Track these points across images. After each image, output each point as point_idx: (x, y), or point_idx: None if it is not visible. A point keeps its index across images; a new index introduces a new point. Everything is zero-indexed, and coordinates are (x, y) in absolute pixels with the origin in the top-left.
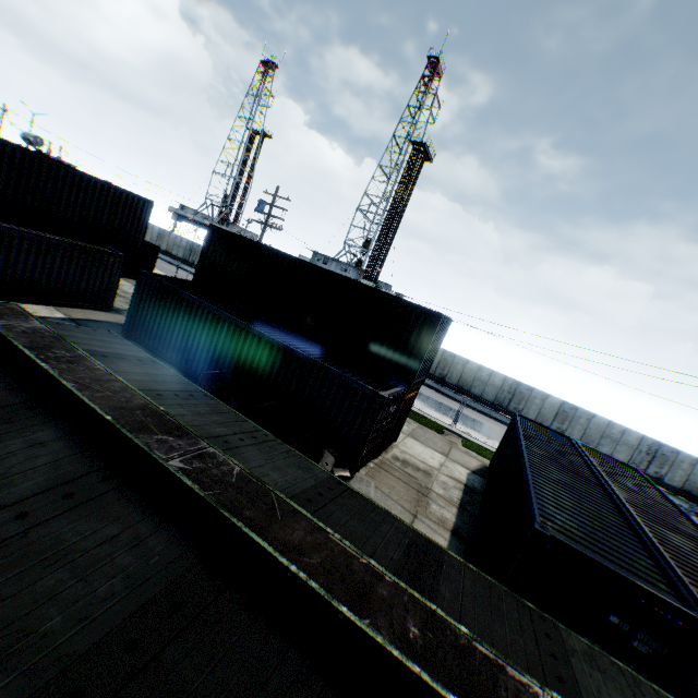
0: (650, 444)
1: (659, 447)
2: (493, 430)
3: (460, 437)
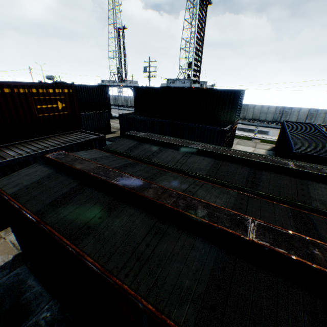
0: None
1: None
2: (274, 133)
3: (259, 139)
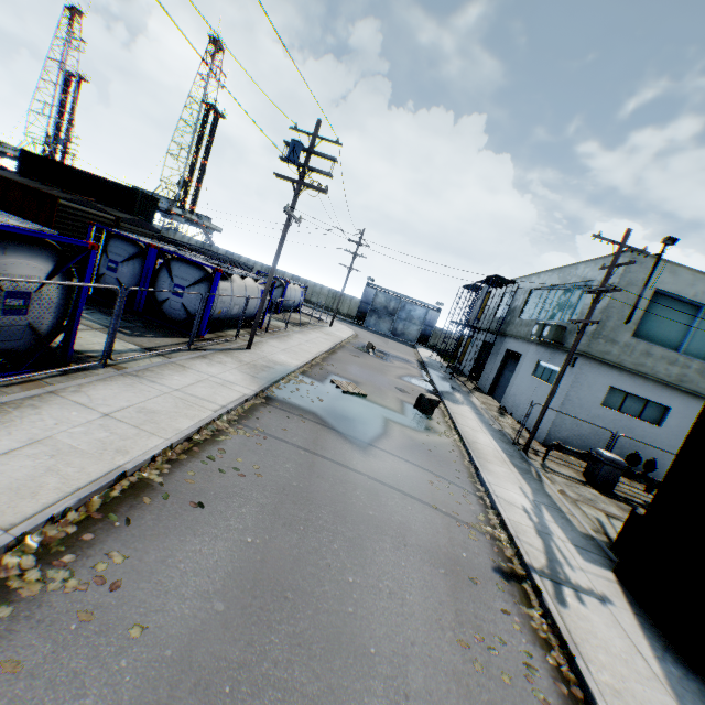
0: (334, 293)
1: (337, 294)
2: None
3: None
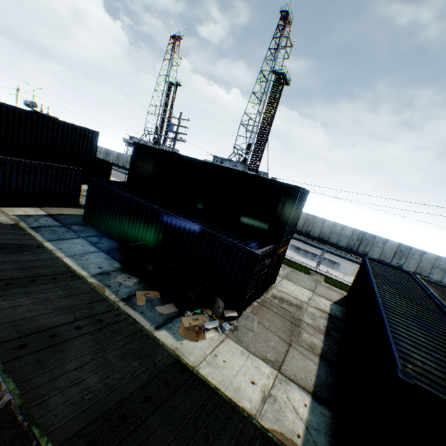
0: None
1: None
2: (347, 268)
3: (323, 276)
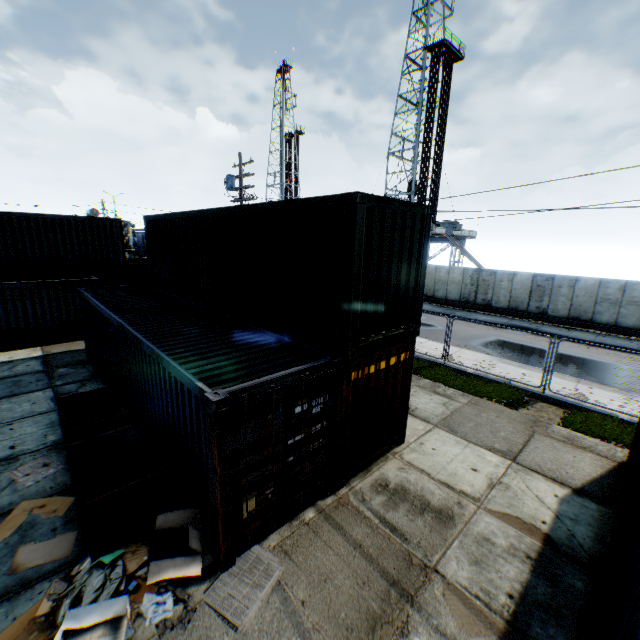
0: None
1: None
2: None
3: (563, 406)
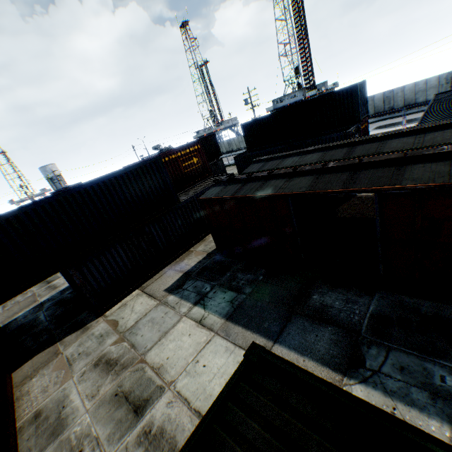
0: None
1: None
2: None
3: None
